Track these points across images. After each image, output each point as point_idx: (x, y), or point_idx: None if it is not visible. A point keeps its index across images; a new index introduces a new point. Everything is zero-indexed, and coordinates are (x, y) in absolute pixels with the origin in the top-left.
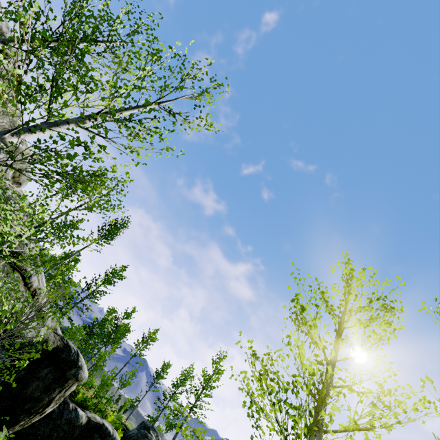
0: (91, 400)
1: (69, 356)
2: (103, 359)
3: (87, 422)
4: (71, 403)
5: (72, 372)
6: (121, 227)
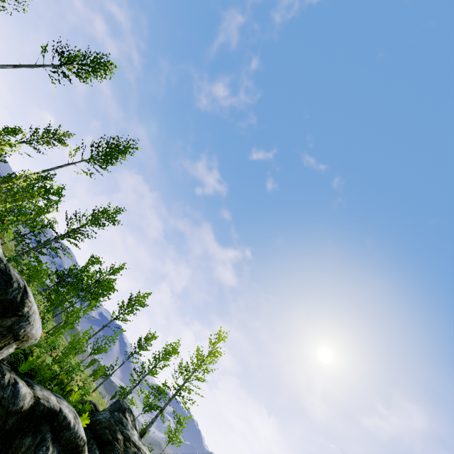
0: (49, 367)
1: (3, 292)
2: (76, 316)
3: (33, 406)
4: (8, 372)
5: (6, 324)
6: (124, 150)
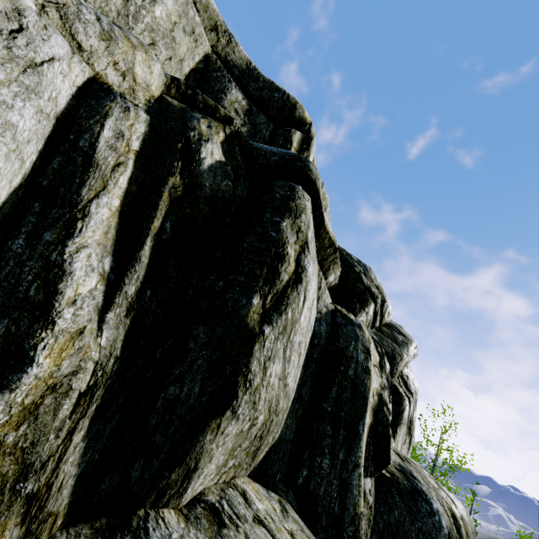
0: None
1: None
2: None
3: None
4: None
5: None
6: None
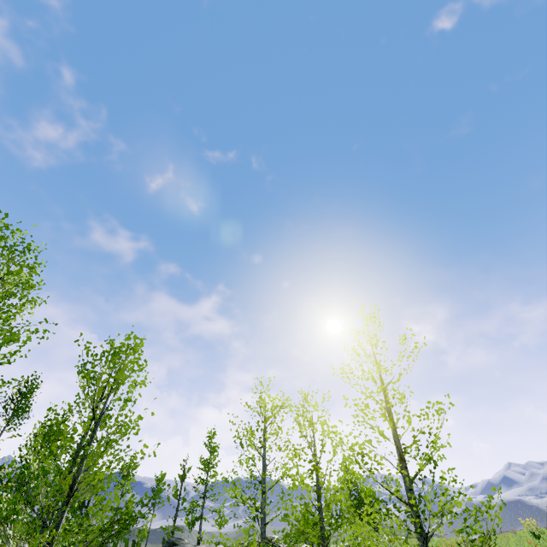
0: None
1: None
2: None
3: None
4: None
5: None
6: (32, 393)
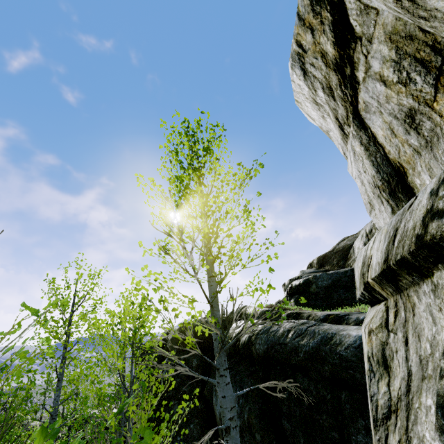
0: None
1: None
2: None
3: None
4: None
5: None
6: None
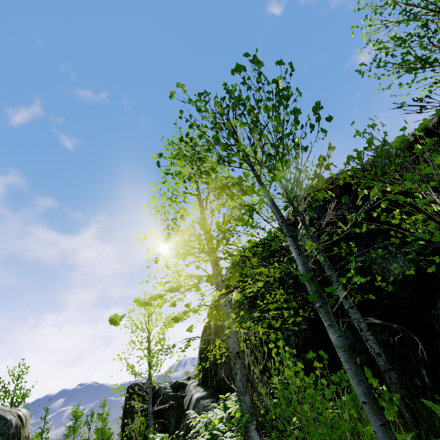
0: None
1: None
2: None
3: None
4: None
5: None
6: None
